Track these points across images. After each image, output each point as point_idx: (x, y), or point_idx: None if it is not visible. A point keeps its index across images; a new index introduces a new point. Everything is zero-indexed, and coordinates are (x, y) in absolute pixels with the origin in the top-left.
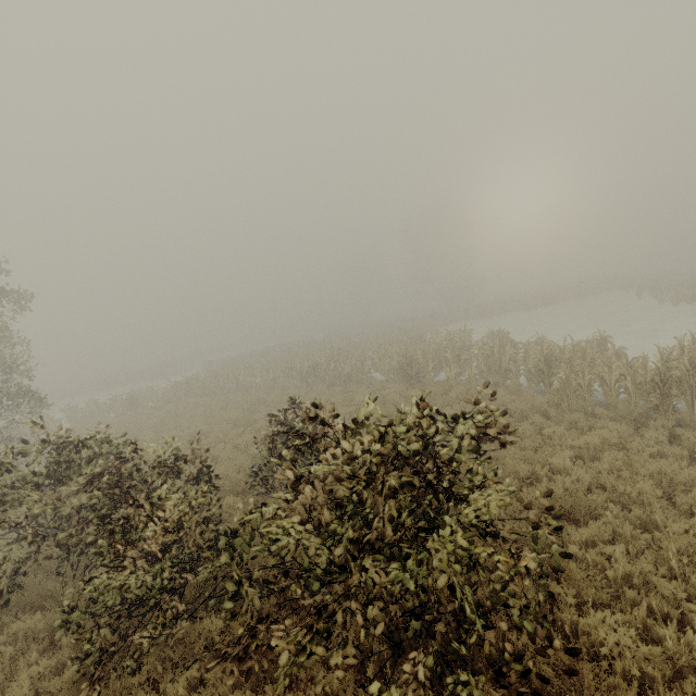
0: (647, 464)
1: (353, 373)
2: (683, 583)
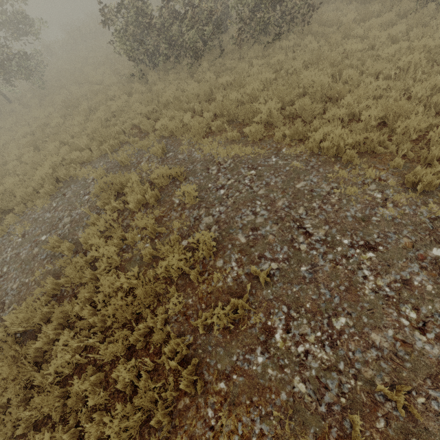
0: None
1: None
2: (346, 6)
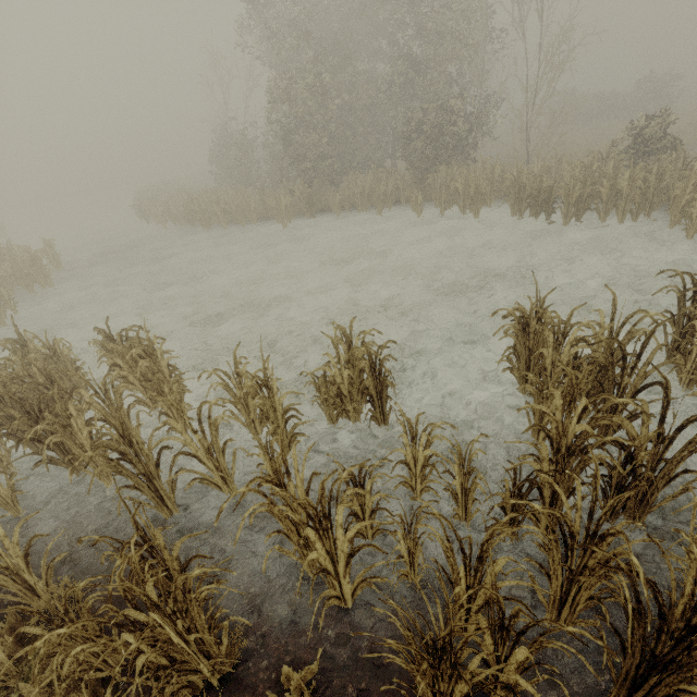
0: None
1: None
2: None
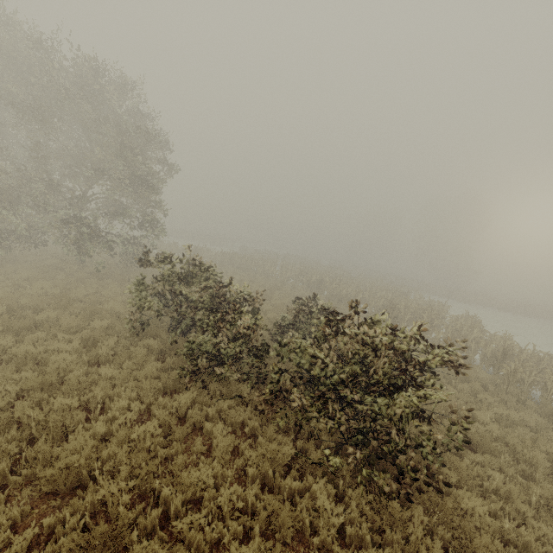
0: (548, 446)
1: (347, 297)
2: (534, 510)
